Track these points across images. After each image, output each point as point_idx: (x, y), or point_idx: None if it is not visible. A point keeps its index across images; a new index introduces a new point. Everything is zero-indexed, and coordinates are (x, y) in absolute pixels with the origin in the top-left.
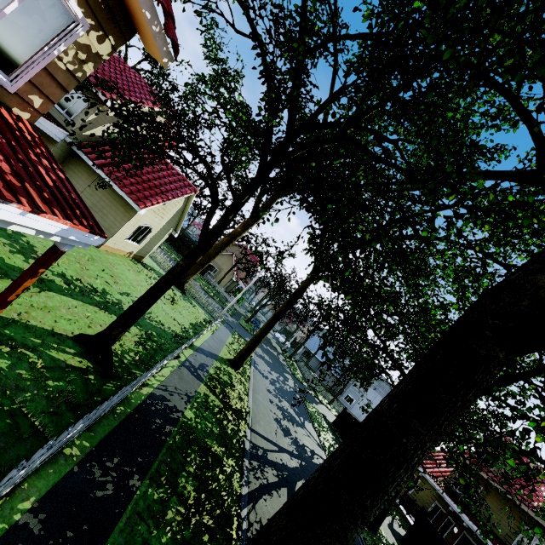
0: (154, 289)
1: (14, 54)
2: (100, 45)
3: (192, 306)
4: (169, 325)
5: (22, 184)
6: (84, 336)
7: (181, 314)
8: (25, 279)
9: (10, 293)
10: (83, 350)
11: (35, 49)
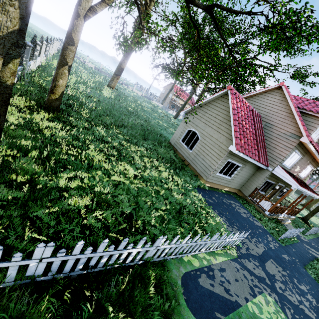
0: (318, 207)
1: (305, 175)
2: (314, 169)
3: (317, 218)
4: (314, 222)
5: (315, 192)
6: (300, 217)
7: (316, 220)
8: (309, 203)
9: (306, 205)
10: (300, 220)
11: (307, 173)
